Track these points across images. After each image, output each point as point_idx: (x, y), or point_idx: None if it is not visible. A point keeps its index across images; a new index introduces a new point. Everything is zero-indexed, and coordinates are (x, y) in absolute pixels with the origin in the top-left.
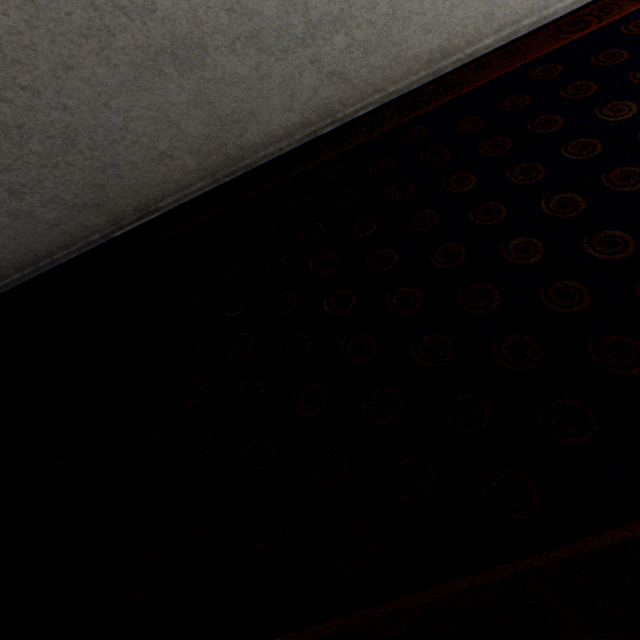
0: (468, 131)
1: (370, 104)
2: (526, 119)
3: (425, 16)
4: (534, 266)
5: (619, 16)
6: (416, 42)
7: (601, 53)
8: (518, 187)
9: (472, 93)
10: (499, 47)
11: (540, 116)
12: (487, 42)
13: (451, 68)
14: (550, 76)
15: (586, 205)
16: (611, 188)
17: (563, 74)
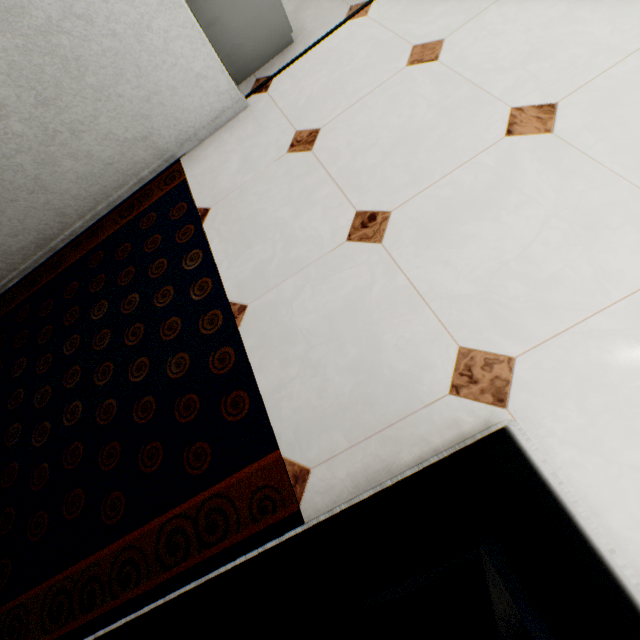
0: (44, 315)
1: (13, 278)
2: (68, 308)
3: (3, 230)
4: (12, 448)
5: (148, 205)
6: (13, 242)
7: (123, 245)
8: (37, 376)
9: (62, 274)
10: (93, 224)
11: (74, 307)
12: (78, 225)
13: (64, 244)
14: (96, 264)
15: (51, 397)
16: (65, 384)
17: (101, 264)
